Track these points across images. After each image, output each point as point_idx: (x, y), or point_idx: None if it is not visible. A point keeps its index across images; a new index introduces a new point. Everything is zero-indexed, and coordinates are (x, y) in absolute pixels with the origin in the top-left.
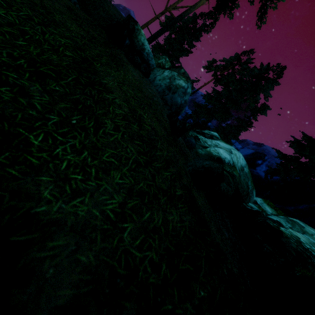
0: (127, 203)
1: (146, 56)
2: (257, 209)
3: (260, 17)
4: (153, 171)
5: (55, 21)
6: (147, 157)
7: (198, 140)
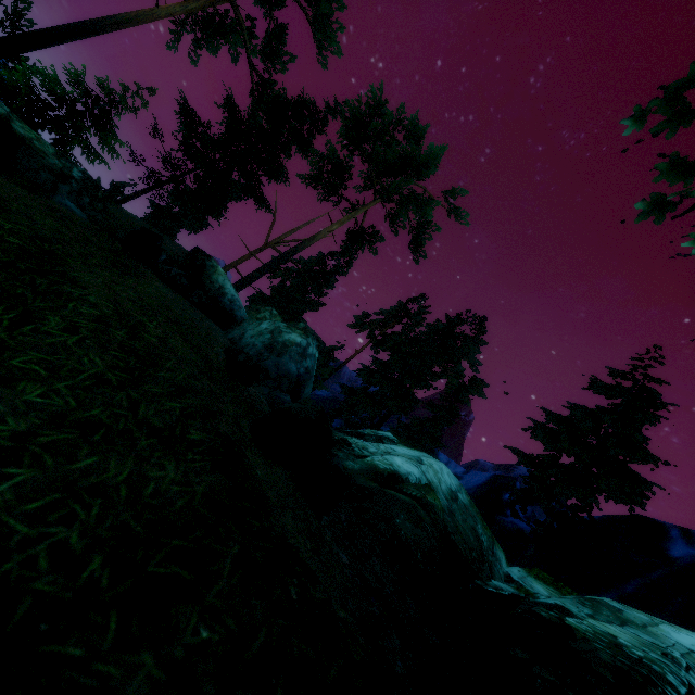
0: (38, 435)
1: (229, 305)
2: (514, 591)
3: (415, 251)
4: (138, 396)
5: (7, 208)
6: (132, 376)
7: (349, 446)
